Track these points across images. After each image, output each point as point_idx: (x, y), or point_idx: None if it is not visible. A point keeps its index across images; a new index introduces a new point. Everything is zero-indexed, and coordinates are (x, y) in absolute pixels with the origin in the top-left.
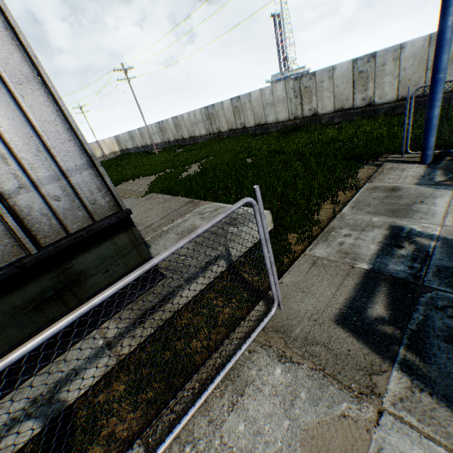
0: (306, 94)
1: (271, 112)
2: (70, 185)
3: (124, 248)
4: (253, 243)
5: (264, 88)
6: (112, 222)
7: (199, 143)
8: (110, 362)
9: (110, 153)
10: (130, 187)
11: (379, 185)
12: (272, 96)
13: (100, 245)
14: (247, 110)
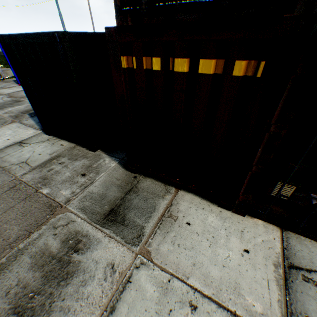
0: None
1: None
2: None
3: None
4: (13, 76)
5: None
6: None
7: None
8: None
9: None
10: None
11: None
12: None
13: None
14: None
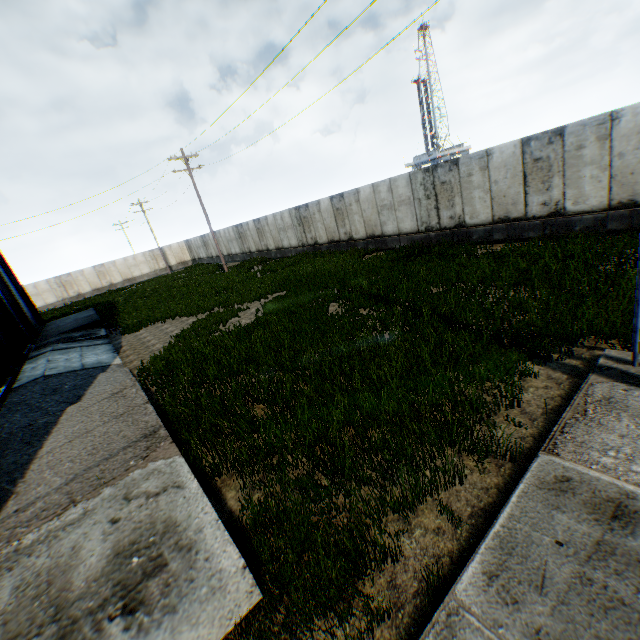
0: (443, 193)
1: (390, 218)
2: None
3: None
4: None
5: (378, 183)
6: None
7: (285, 259)
8: None
9: (177, 264)
10: (151, 336)
11: (575, 470)
12: (391, 195)
13: None
14: (354, 213)
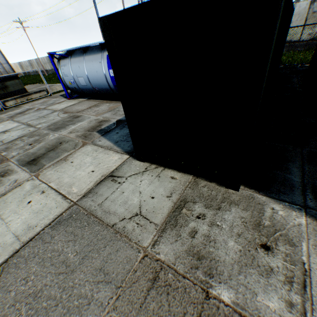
0: None
1: None
2: (4, 67)
3: (18, 83)
4: (57, 91)
5: None
6: (14, 76)
7: None
8: (16, 102)
9: None
10: None
11: None
12: None
13: (12, 81)
14: None
